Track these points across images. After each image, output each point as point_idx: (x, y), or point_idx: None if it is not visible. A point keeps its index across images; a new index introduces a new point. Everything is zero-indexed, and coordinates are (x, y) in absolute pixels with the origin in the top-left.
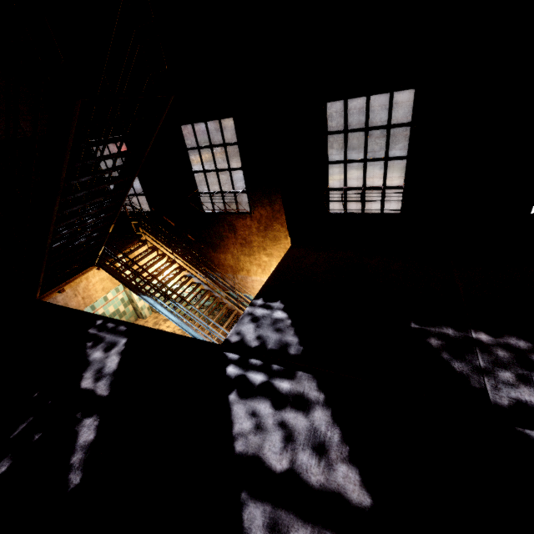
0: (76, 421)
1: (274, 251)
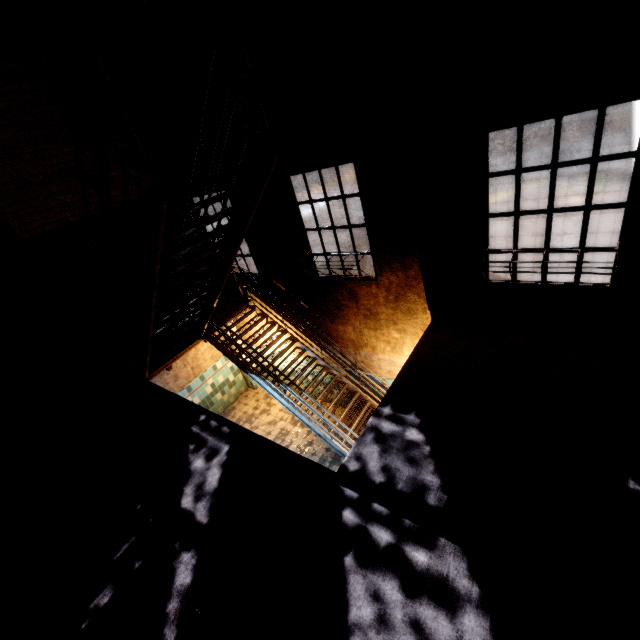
0: (174, 553)
1: (407, 327)
